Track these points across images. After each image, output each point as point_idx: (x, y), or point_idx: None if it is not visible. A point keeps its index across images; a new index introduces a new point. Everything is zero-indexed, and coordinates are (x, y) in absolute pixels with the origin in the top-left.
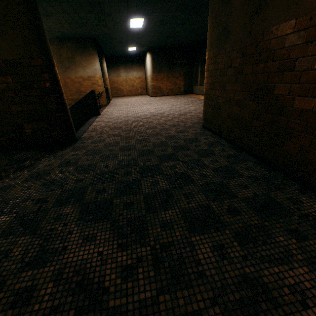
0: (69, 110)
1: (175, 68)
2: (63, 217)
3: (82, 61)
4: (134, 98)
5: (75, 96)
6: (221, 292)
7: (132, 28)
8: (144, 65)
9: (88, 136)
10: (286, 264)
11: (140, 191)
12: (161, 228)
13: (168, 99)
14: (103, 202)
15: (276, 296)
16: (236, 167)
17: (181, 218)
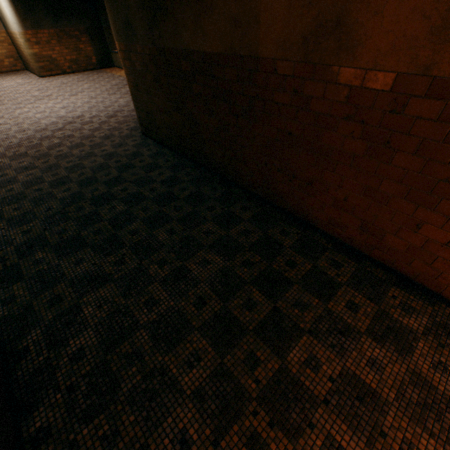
0: None
1: (66, 19)
2: (41, 261)
3: None
4: (3, 81)
5: None
6: (173, 247)
7: None
8: None
9: None
10: (204, 224)
11: (103, 219)
12: (132, 235)
13: (77, 84)
14: (72, 238)
15: (198, 238)
16: (179, 175)
17: (144, 225)
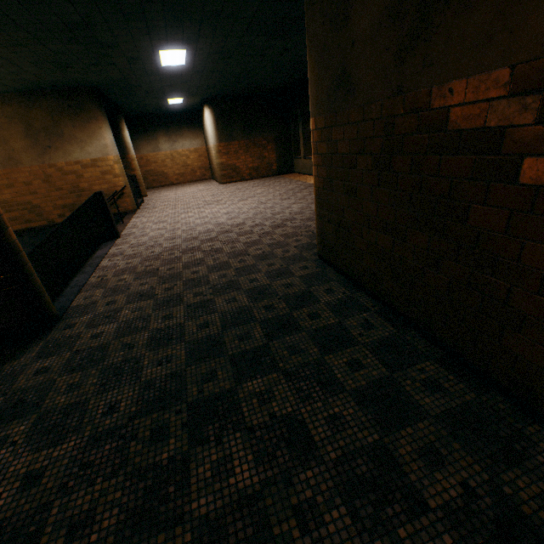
0: (54, 234)
1: (257, 130)
2: None
3: (76, 132)
4: (189, 188)
5: (69, 198)
6: None
7: (167, 66)
8: (202, 128)
9: (85, 303)
10: None
11: (187, 509)
12: None
13: (251, 189)
14: None
15: None
16: (403, 380)
17: None
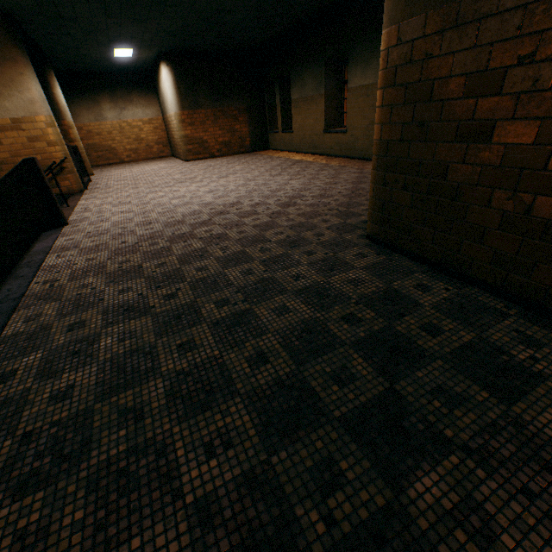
0: None
1: (227, 97)
2: None
3: None
4: (146, 165)
5: None
6: None
7: None
8: (157, 94)
9: (28, 329)
10: None
11: None
12: None
13: (226, 166)
14: None
15: None
16: None
17: None
